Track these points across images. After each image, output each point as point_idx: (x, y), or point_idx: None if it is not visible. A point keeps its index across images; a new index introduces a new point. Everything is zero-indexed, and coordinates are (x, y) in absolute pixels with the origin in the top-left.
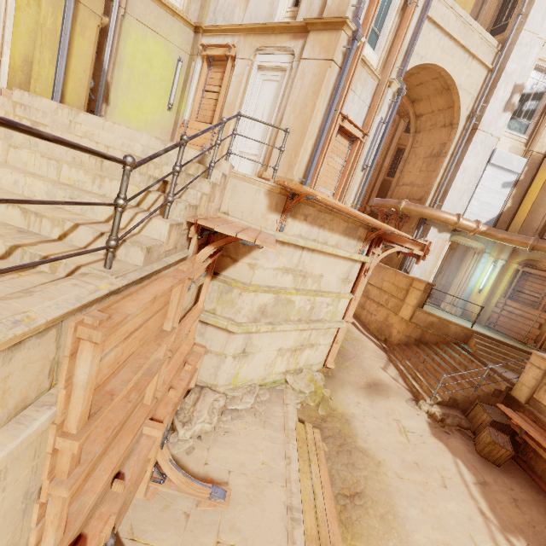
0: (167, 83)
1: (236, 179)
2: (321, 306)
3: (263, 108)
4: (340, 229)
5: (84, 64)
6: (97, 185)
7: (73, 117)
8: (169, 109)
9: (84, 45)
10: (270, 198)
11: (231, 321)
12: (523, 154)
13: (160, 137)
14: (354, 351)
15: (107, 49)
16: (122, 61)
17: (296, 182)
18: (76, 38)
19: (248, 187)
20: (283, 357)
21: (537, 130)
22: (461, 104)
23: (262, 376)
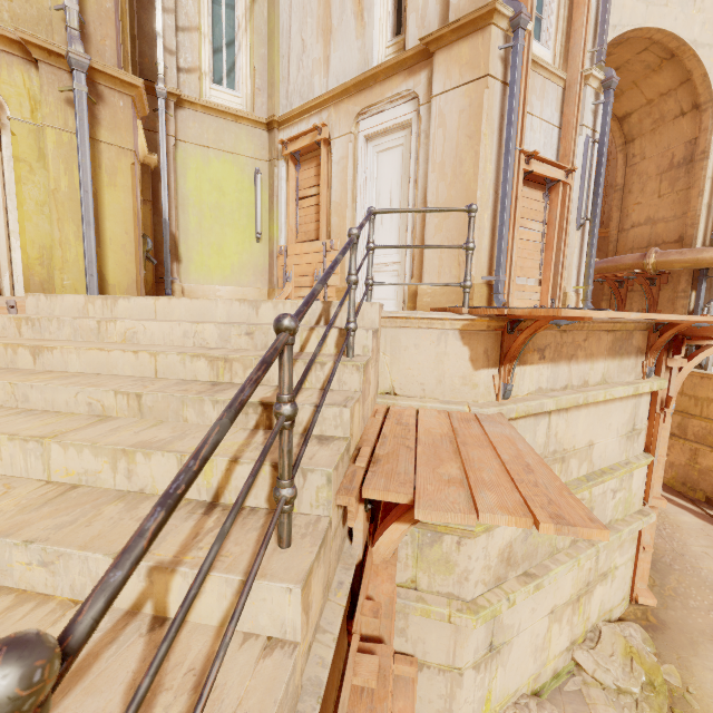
0: (248, 207)
1: (394, 326)
2: (603, 500)
3: (388, 192)
4: (603, 347)
5: (124, 223)
6: (123, 472)
7: (110, 309)
8: (258, 240)
9: (118, 198)
10: (471, 343)
11: (454, 599)
12: None
13: (255, 280)
14: (666, 543)
15: (163, 193)
16: (186, 202)
17: (480, 286)
18: (105, 192)
19: (421, 334)
20: (560, 620)
21: None
22: (707, 68)
23: (532, 674)
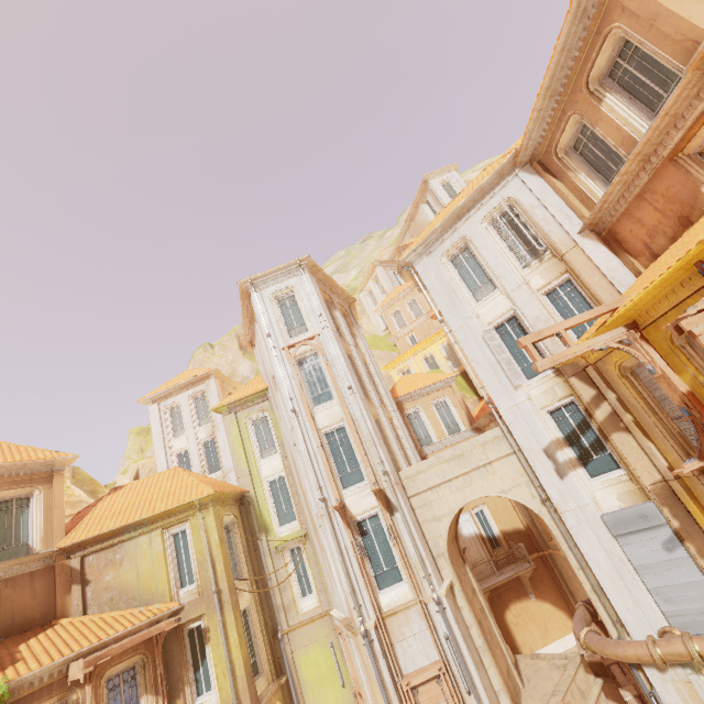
0: (333, 667)
1: None
2: None
3: None
4: None
5: None
6: None
7: None
8: (343, 686)
9: None
10: None
11: None
12: (642, 494)
13: None
14: None
15: (292, 692)
16: (304, 684)
17: None
18: None
19: None
20: None
21: (622, 460)
22: (522, 499)
23: None
